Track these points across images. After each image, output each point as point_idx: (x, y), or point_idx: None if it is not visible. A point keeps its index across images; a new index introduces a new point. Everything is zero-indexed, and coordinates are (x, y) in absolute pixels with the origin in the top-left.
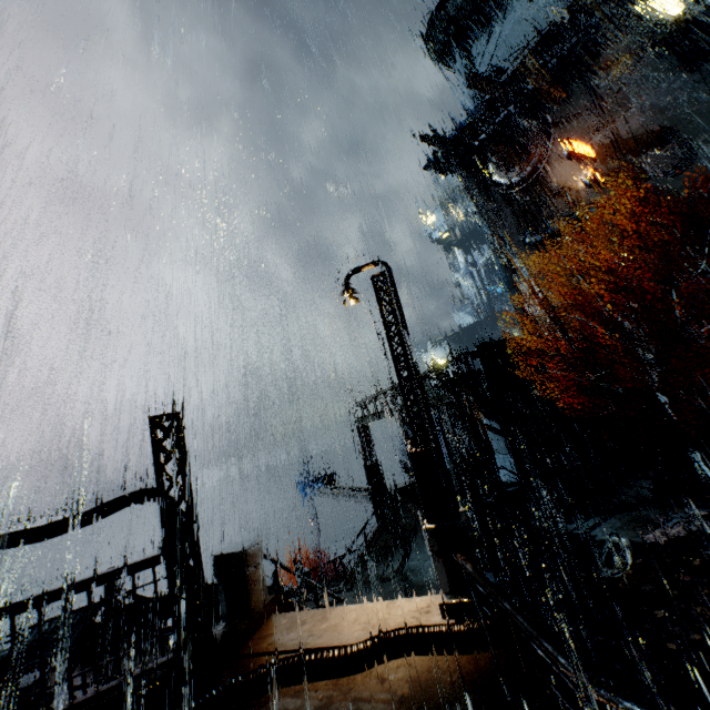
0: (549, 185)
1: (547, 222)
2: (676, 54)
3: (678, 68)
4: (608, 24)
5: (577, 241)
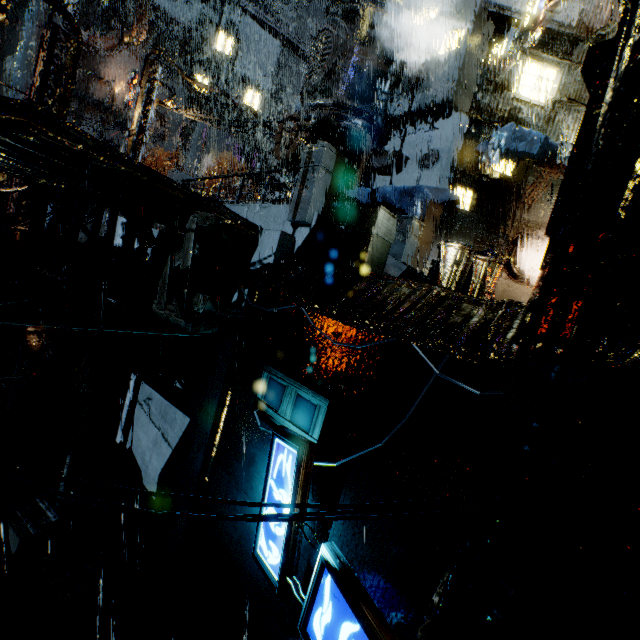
0: (100, 70)
1: (83, 87)
2: (187, 101)
3: (182, 103)
4: (180, 51)
5: (93, 118)
